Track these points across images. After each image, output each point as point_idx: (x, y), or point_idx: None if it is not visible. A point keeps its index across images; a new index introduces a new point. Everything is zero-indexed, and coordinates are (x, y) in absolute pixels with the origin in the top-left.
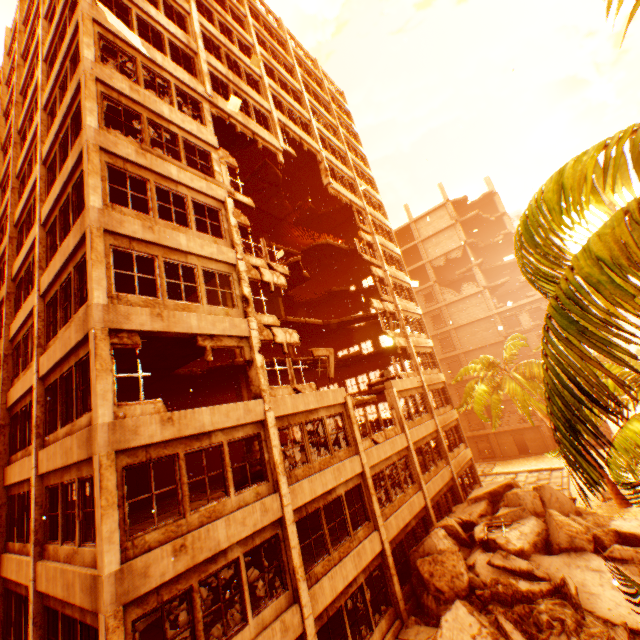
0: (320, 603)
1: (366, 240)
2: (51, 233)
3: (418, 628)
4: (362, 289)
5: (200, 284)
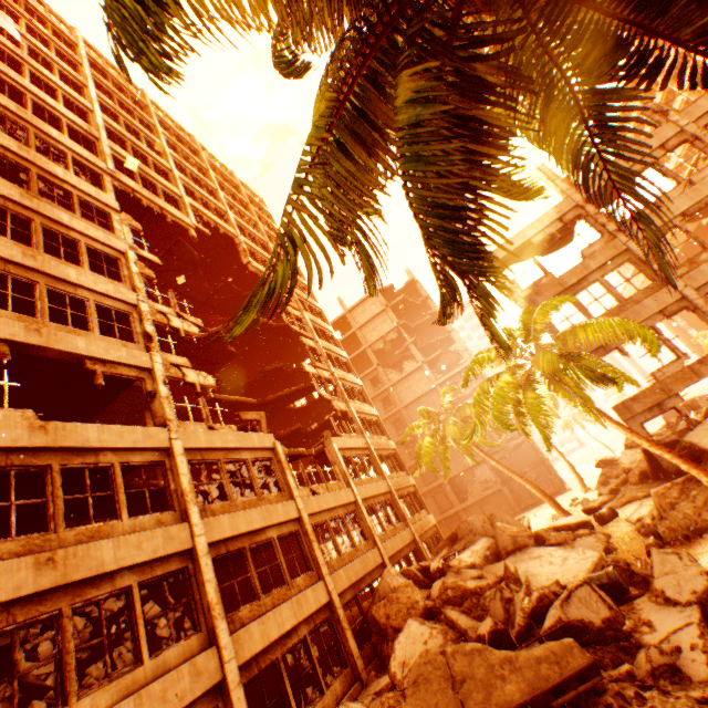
0: (247, 649)
1: (294, 314)
2: None
3: (379, 680)
4: (299, 368)
5: (92, 315)
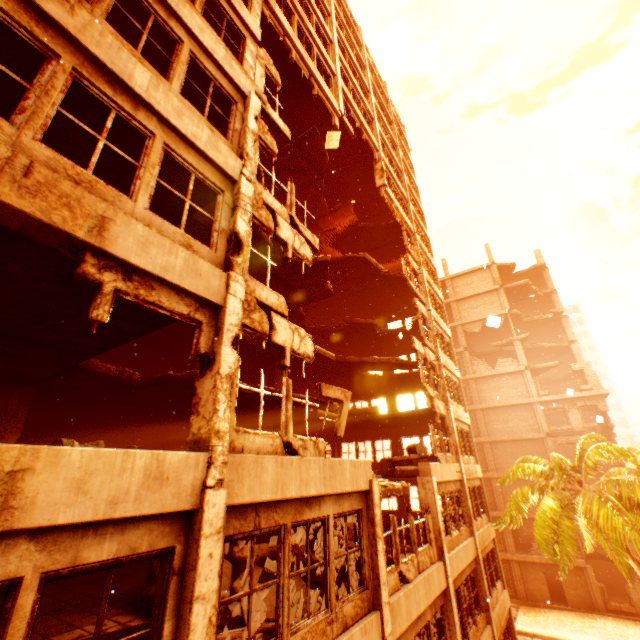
0: None
1: (412, 266)
2: None
3: None
4: (390, 330)
5: (147, 165)
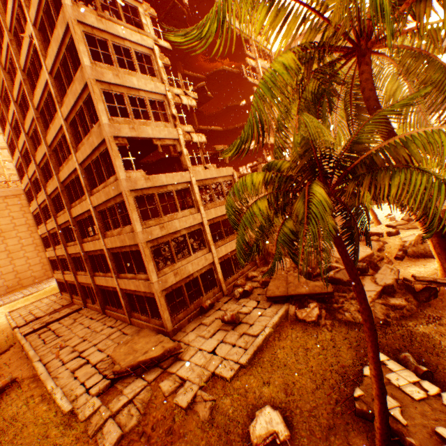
0: (220, 254)
1: (251, 65)
2: (56, 79)
3: (263, 268)
4: (249, 104)
5: (149, 109)
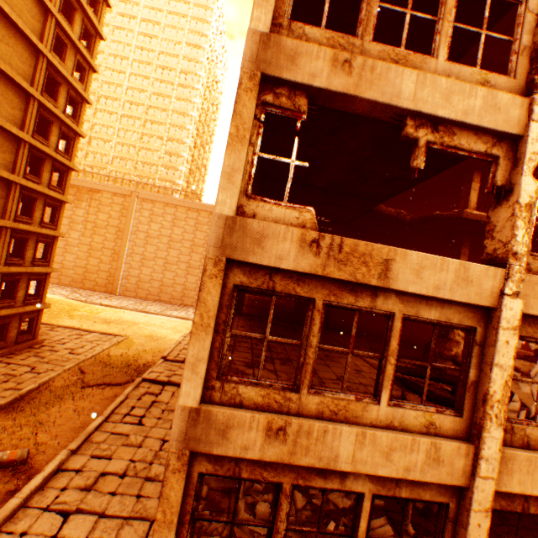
0: None
1: None
2: None
3: None
4: None
5: (443, 15)
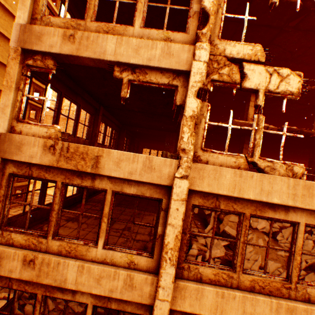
0: None
1: None
2: None
3: None
4: None
5: None
